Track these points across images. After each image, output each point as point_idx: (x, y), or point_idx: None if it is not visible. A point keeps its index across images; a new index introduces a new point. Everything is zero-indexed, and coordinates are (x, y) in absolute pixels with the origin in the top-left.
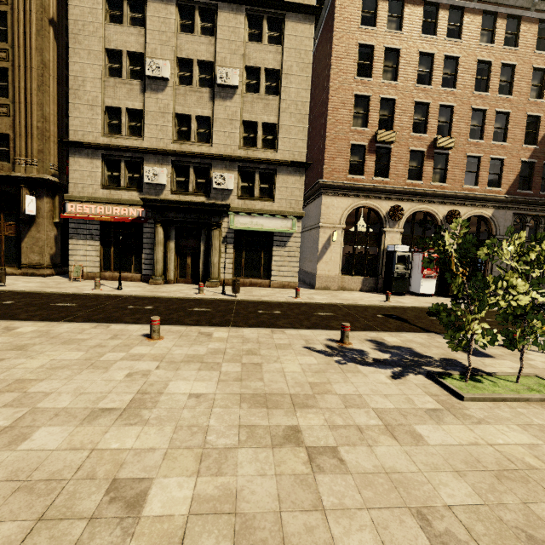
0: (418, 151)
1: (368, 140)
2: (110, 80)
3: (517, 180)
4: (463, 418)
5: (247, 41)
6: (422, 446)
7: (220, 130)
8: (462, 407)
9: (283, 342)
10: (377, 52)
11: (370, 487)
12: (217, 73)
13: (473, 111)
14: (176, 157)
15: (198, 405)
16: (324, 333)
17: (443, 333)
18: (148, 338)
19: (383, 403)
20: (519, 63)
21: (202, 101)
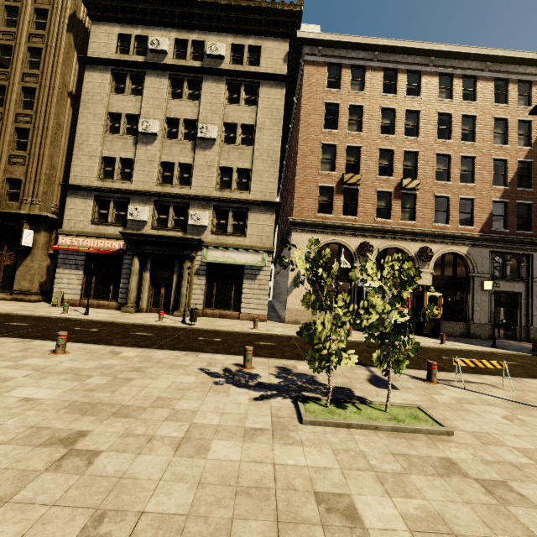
0: (385, 191)
1: (335, 183)
2: (109, 136)
3: (490, 219)
4: (279, 439)
5: (226, 103)
6: (195, 459)
7: (199, 175)
8: (293, 429)
9: (184, 363)
10: (342, 108)
11: (84, 488)
12: (198, 129)
13: (439, 156)
14: (159, 197)
15: (18, 407)
16: (239, 358)
17: (373, 366)
18: (53, 352)
19: (211, 419)
20: (479, 114)
21: (185, 151)
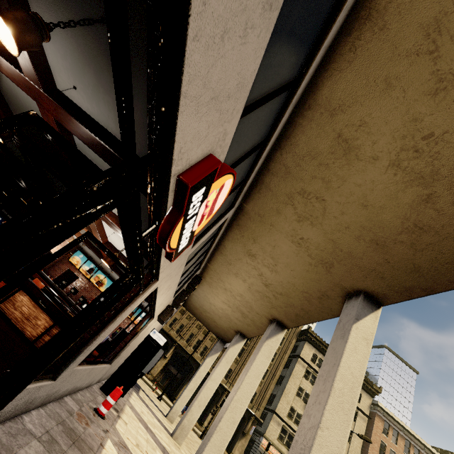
0: None
1: None
2: (297, 396)
3: None
4: None
5: None
6: None
7: None
8: None
9: None
10: (387, 448)
11: None
12: None
13: None
14: None
15: None
16: None
17: None
18: None
19: None
20: None
21: None
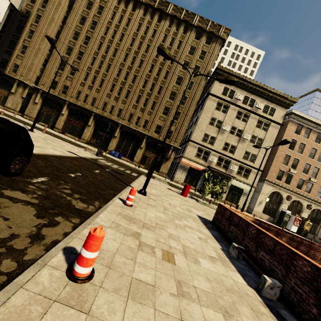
0: (302, 179)
1: (286, 170)
2: (209, 125)
3: None
4: None
5: (256, 127)
6: None
7: (238, 151)
8: None
9: None
10: (297, 143)
11: None
12: (244, 134)
13: None
14: (221, 154)
15: None
16: None
17: None
18: None
19: None
20: None
21: (235, 140)
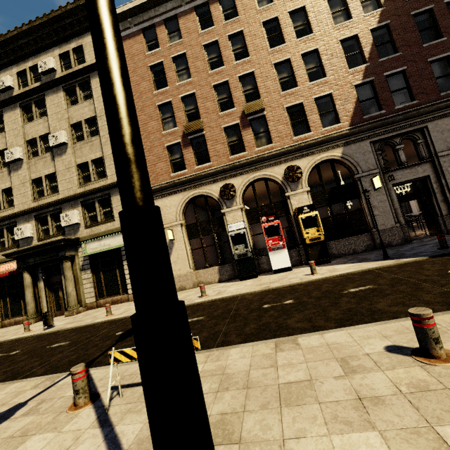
0: (233, 125)
1: (180, 137)
2: None
3: (358, 107)
4: None
5: (68, 107)
6: None
7: (62, 179)
8: None
9: None
10: (167, 64)
11: None
12: (49, 139)
13: (279, 66)
14: (37, 212)
15: None
16: None
17: (96, 365)
18: None
19: None
20: (308, 2)
21: (47, 164)
